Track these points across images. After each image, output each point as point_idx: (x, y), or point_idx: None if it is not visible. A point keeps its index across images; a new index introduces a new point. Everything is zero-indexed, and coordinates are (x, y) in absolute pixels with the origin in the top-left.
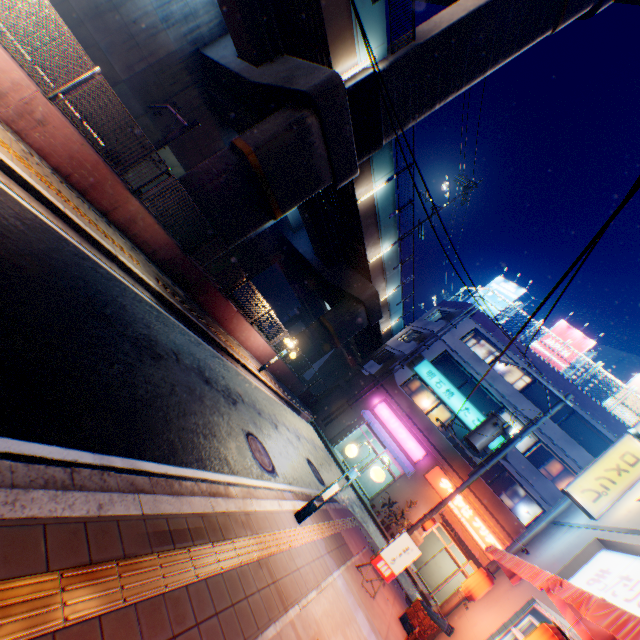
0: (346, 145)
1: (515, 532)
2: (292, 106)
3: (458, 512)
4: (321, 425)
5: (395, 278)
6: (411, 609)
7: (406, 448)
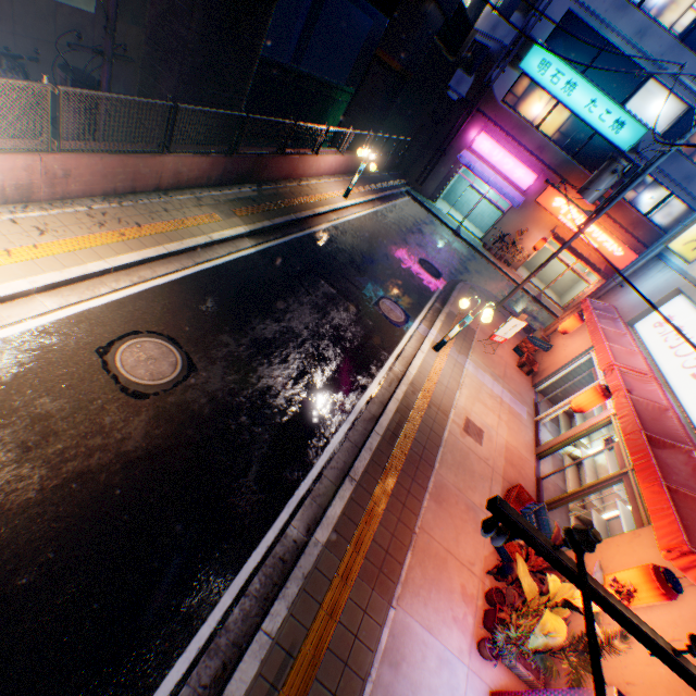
0: None
1: (630, 226)
2: None
3: (571, 225)
4: (416, 187)
5: None
6: (520, 345)
7: (514, 180)
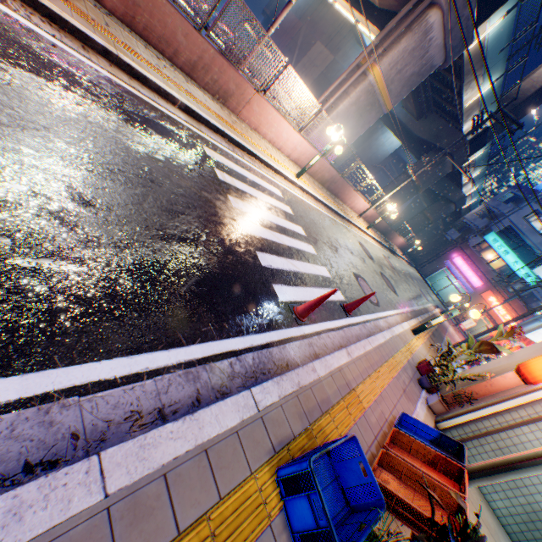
0: (462, 158)
1: None
2: (437, 151)
3: (496, 312)
4: (418, 267)
5: (479, 182)
6: None
7: (470, 281)
